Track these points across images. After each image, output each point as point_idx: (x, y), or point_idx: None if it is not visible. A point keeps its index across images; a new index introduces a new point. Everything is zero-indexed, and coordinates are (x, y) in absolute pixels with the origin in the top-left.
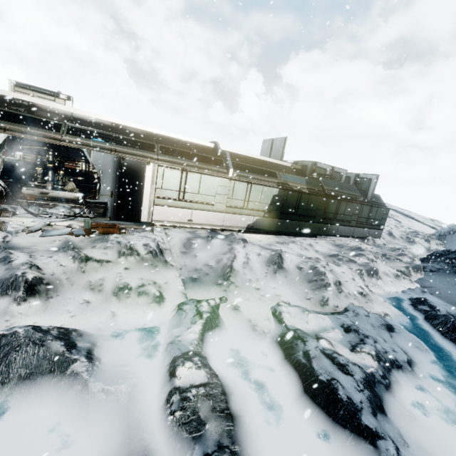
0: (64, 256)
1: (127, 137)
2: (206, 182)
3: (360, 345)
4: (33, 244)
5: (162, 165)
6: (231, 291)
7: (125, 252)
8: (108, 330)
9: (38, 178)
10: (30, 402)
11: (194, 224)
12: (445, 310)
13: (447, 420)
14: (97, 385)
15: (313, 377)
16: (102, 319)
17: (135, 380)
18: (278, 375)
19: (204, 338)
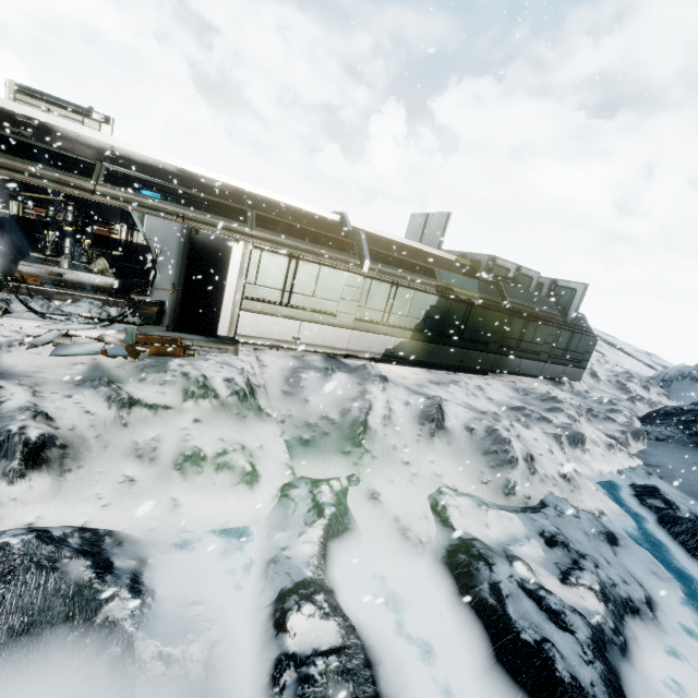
0: (93, 395)
1: (204, 194)
2: (327, 278)
3: (574, 573)
4: (38, 367)
5: (258, 246)
6: (366, 466)
7: (196, 392)
8: (166, 532)
9: (48, 248)
10: (29, 679)
11: (302, 344)
12: (687, 508)
13: None
14: (149, 644)
15: (510, 633)
16: (156, 512)
17: (215, 634)
18: (448, 622)
19: (327, 553)
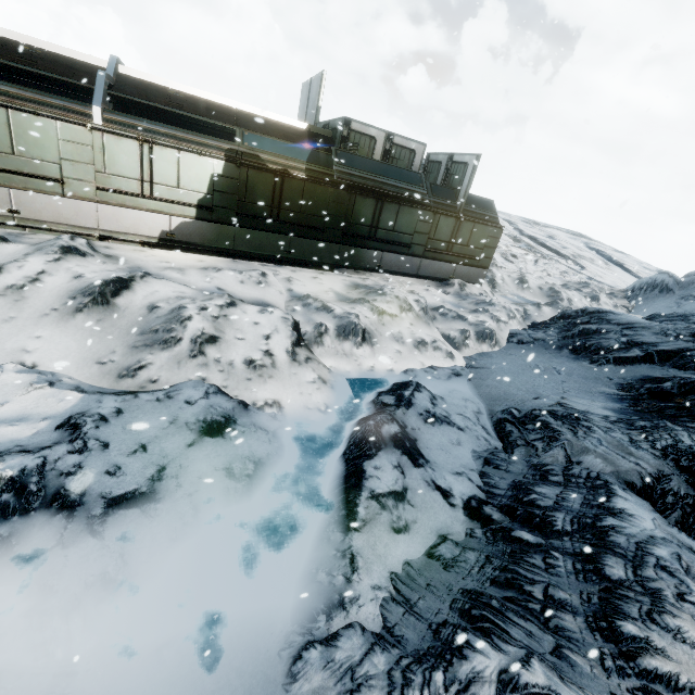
0: None
1: None
2: (27, 128)
3: (8, 456)
4: None
5: None
6: None
7: None
8: None
9: None
10: None
11: (25, 219)
12: (428, 406)
13: (33, 630)
14: None
15: None
16: None
17: None
18: None
19: None
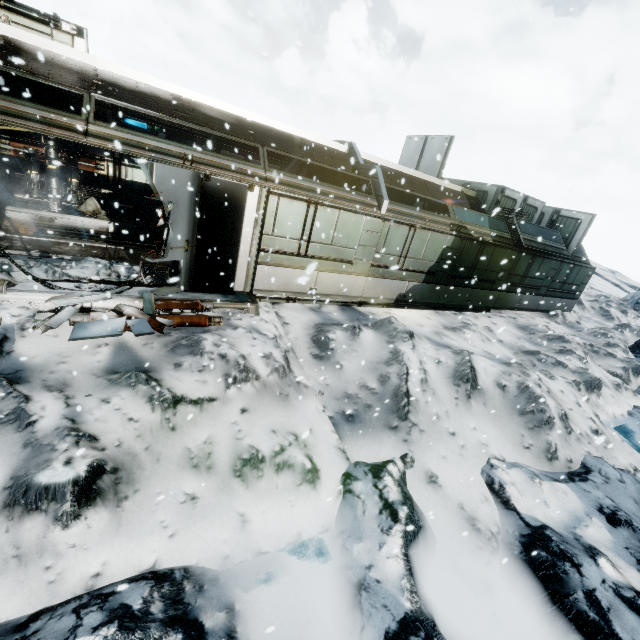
0: (132, 397)
1: (210, 130)
2: (345, 223)
3: None
4: (60, 356)
5: (275, 192)
6: (416, 442)
7: (237, 377)
8: (241, 557)
9: (33, 190)
10: None
11: (318, 294)
12: None
13: None
14: None
15: None
16: (226, 533)
17: None
18: (545, 636)
19: (411, 564)
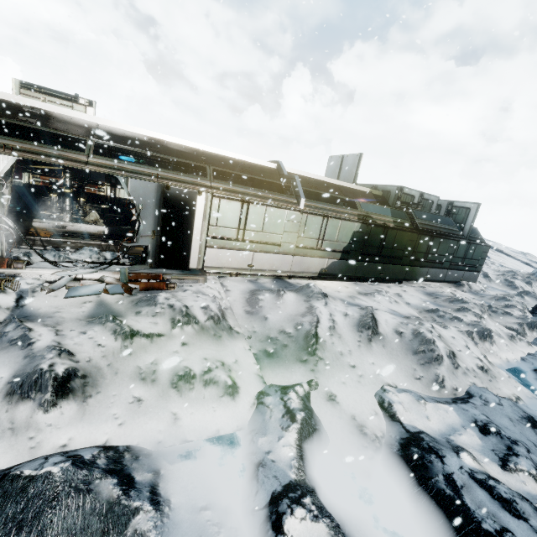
0: (102, 330)
1: (171, 157)
2: (272, 216)
3: (512, 459)
4: (57, 308)
5: (217, 195)
6: (321, 371)
7: (181, 320)
8: (171, 443)
9: (53, 207)
10: None
11: (255, 270)
12: None
13: None
14: None
15: (471, 523)
16: (161, 426)
17: None
18: (412, 510)
19: (303, 453)
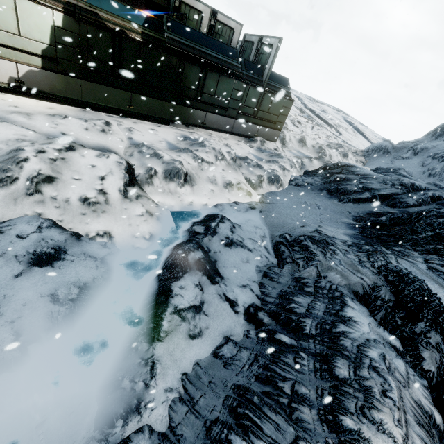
0: None
1: None
2: None
3: None
4: None
5: None
6: None
7: None
8: None
9: None
10: None
11: None
12: (228, 234)
13: None
14: None
15: None
16: None
17: None
18: None
19: None
